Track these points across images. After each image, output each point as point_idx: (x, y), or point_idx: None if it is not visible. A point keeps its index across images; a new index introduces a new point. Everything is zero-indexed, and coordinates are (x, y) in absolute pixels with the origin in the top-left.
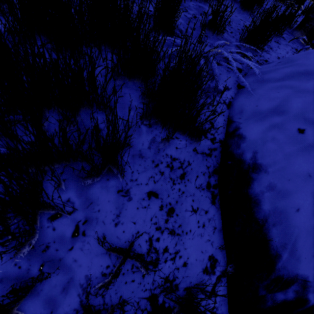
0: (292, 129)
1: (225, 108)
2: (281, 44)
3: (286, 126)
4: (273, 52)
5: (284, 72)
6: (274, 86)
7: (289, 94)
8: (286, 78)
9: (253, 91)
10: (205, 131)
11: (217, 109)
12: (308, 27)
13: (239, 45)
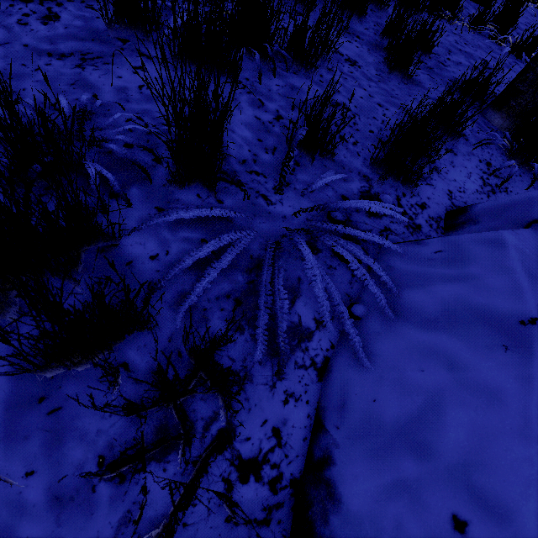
0: (440, 513)
1: (313, 380)
2: (458, 154)
3: (427, 497)
4: (440, 180)
5: (443, 299)
6: (417, 343)
7: (443, 389)
8: (443, 324)
9: (375, 340)
10: (258, 461)
11: (295, 386)
12: (515, 107)
13: (368, 173)
